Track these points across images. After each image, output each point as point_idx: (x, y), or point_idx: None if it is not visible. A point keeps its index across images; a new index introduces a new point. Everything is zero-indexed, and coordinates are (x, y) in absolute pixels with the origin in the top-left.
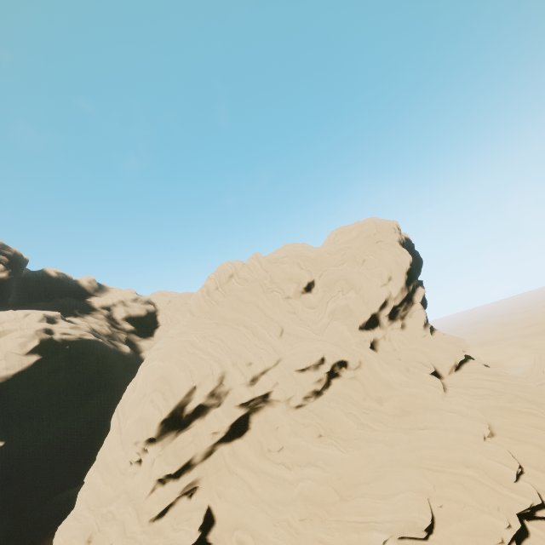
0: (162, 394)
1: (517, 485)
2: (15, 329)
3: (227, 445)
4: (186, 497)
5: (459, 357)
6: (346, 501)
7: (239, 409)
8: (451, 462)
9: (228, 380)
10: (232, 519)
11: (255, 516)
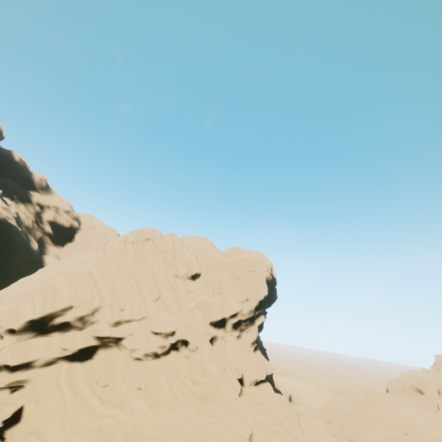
0: (44, 300)
1: None
2: None
3: (68, 363)
4: (9, 390)
5: (262, 376)
6: None
7: (94, 339)
8: None
9: (100, 314)
10: (36, 424)
11: (54, 429)
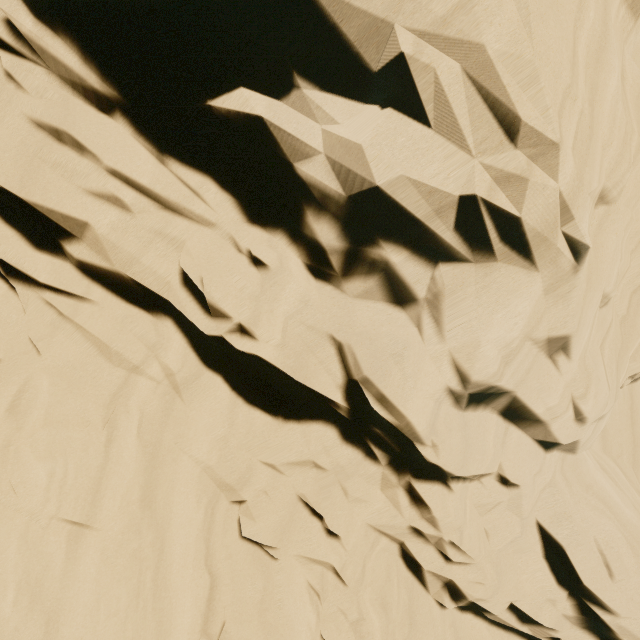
0: None
1: None
2: None
3: (188, 359)
4: None
5: None
6: None
7: (337, 385)
8: None
9: (469, 295)
10: None
11: None
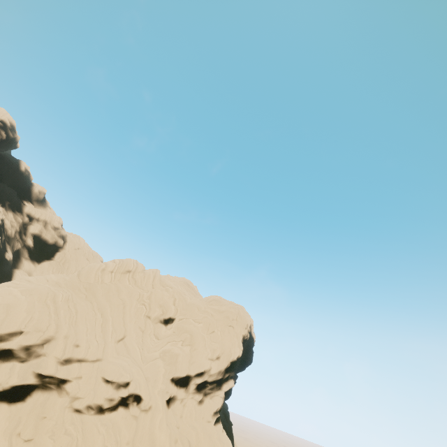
0: None
1: None
2: None
3: None
4: None
5: None
6: None
7: (34, 376)
8: None
9: (50, 346)
10: None
11: None
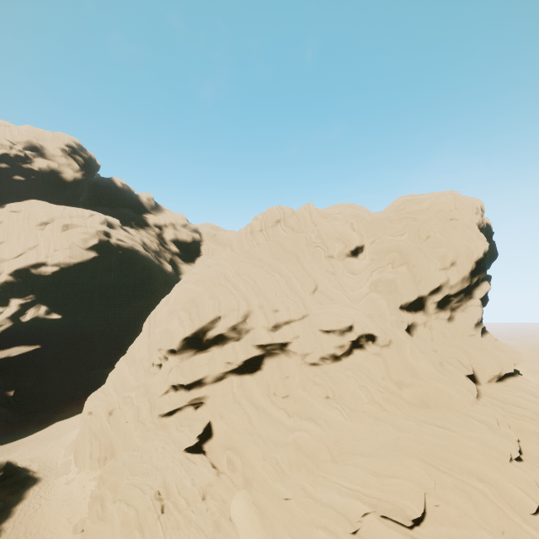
0: (189, 315)
1: (534, 519)
2: (81, 225)
3: (237, 377)
4: (192, 407)
5: (507, 368)
6: (337, 463)
7: (256, 349)
8: (463, 469)
9: (252, 319)
10: (228, 439)
11: (248, 444)
